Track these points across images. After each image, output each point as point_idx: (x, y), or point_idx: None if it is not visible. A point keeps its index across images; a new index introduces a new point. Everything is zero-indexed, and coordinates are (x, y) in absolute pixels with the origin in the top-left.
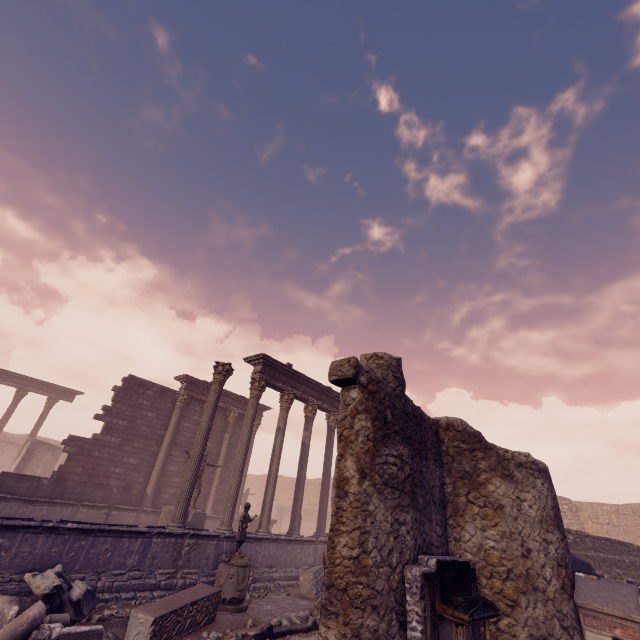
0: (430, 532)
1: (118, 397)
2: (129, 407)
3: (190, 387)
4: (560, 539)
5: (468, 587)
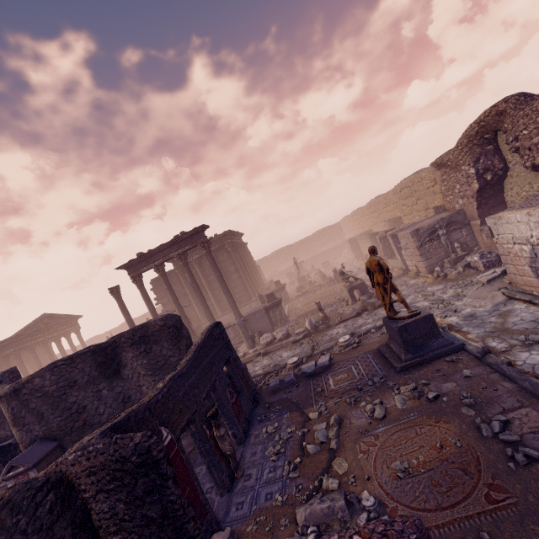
0: (6, 432)
1: (155, 292)
2: (163, 292)
3: (175, 263)
4: (17, 431)
5: (13, 451)
